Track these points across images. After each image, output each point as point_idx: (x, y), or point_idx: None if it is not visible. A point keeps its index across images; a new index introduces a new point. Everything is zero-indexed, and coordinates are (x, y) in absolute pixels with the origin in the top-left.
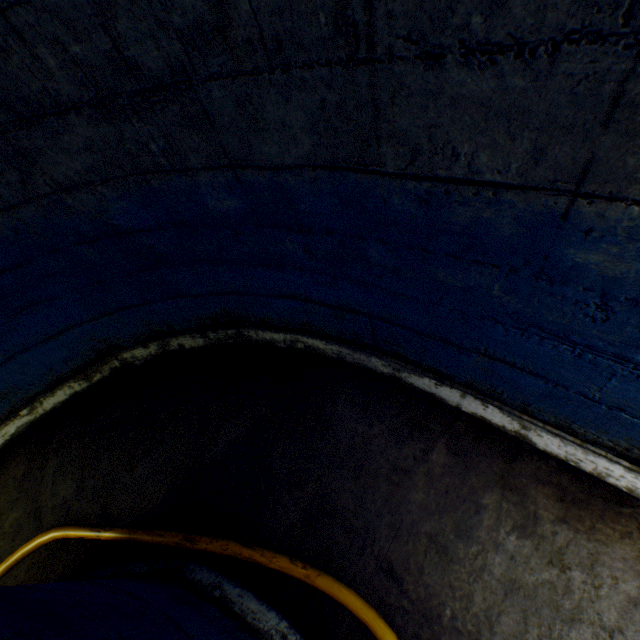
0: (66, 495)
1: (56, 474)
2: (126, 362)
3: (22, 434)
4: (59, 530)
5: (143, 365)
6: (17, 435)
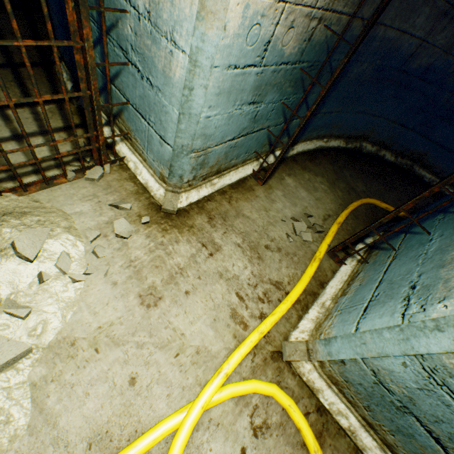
0: (363, 189)
1: (351, 178)
2: (361, 147)
3: (317, 150)
4: (377, 200)
5: (364, 153)
6: (315, 149)
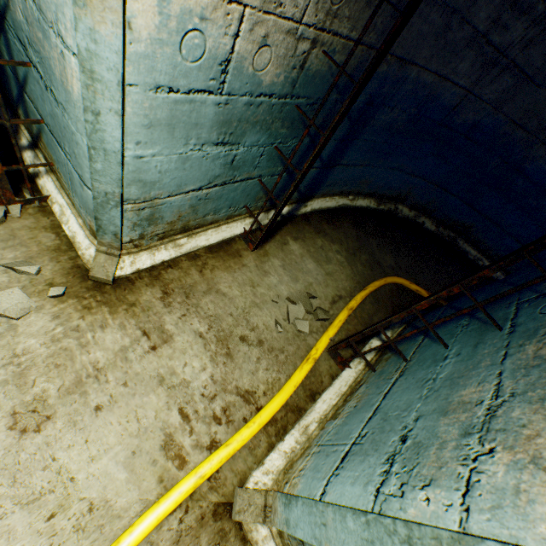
0: (391, 264)
1: (378, 248)
2: (396, 210)
3: (340, 209)
4: (406, 280)
5: (400, 218)
6: (337, 207)
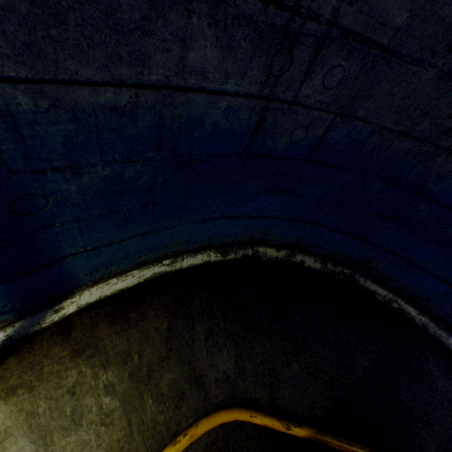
0: (226, 370)
1: (208, 342)
2: (256, 254)
3: (152, 281)
4: (244, 412)
5: (266, 262)
6: (147, 280)
